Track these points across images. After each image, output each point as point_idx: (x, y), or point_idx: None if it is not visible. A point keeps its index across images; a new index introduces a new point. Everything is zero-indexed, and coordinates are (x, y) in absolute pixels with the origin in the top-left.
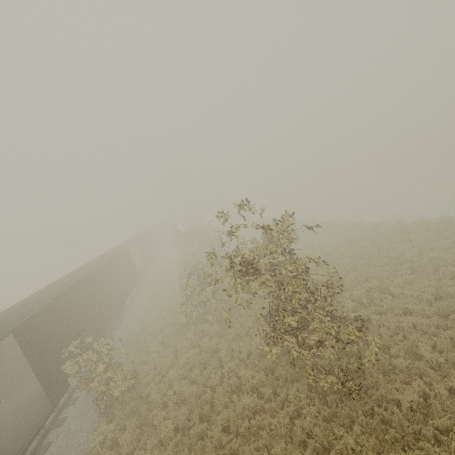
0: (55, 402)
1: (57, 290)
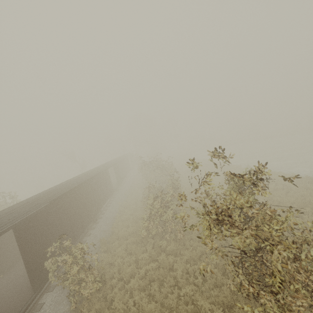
0: (37, 292)
1: (54, 195)
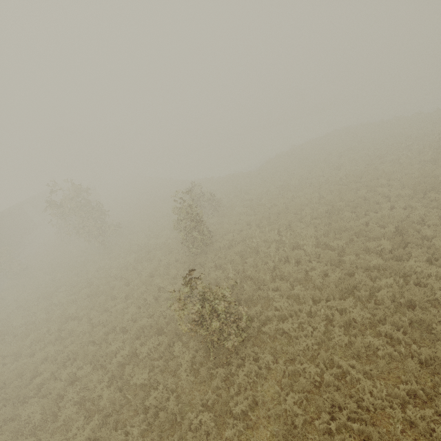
0: None
1: None
